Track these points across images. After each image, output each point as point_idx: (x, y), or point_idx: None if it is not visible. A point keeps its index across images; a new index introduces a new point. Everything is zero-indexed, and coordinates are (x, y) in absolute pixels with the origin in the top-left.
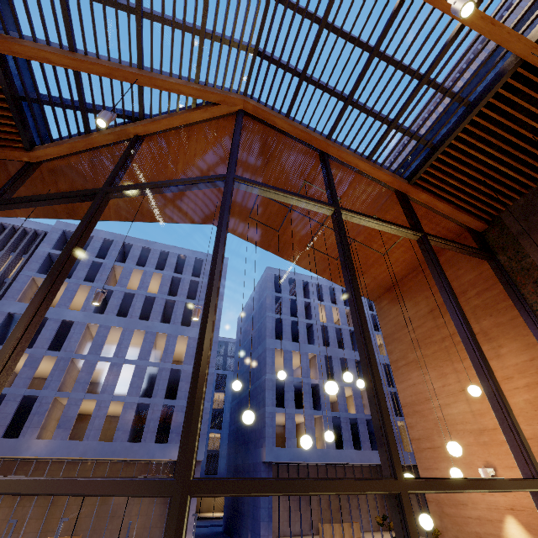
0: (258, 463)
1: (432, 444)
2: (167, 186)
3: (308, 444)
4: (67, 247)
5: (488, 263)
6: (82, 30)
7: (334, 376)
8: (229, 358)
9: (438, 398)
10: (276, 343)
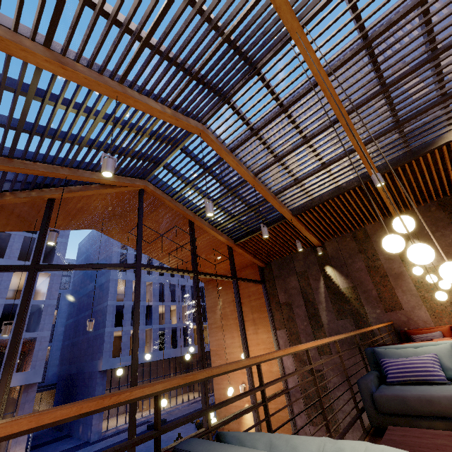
0: (94, 372)
1: None
2: (91, 268)
3: (165, 404)
4: (17, 332)
5: (262, 286)
6: (27, 150)
7: (165, 298)
8: (65, 277)
9: (229, 349)
10: (119, 274)
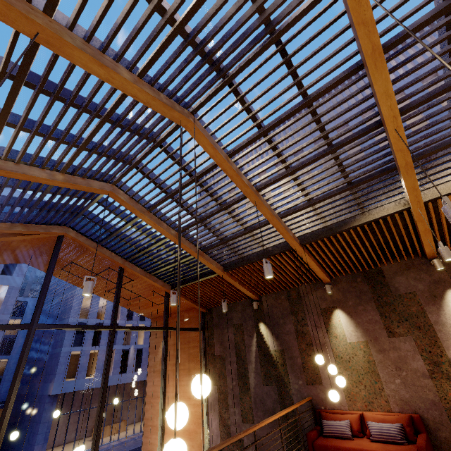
0: (44, 396)
1: (153, 423)
2: None
3: None
4: None
5: (201, 333)
6: None
7: (133, 316)
8: (35, 284)
9: None
10: None
